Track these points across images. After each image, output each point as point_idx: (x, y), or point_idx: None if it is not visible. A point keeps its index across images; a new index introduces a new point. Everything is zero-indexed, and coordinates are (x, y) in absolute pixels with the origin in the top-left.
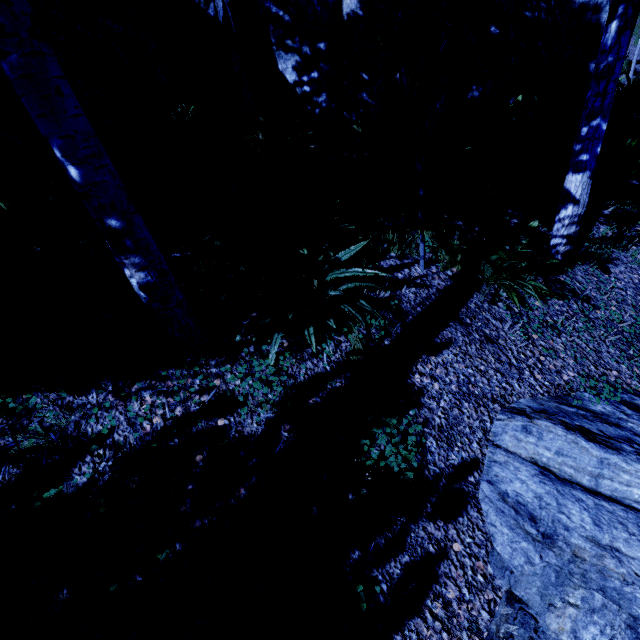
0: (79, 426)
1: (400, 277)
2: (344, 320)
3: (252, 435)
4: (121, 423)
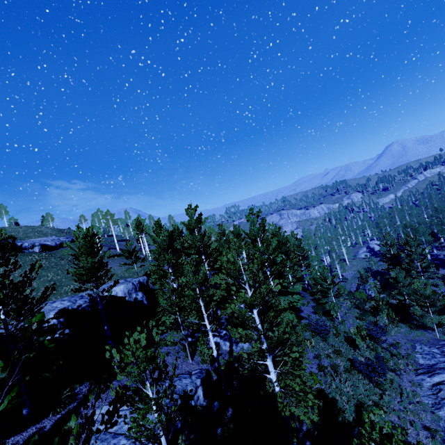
0: (12, 443)
1: (80, 392)
2: (65, 404)
3: (47, 431)
4: (20, 439)
